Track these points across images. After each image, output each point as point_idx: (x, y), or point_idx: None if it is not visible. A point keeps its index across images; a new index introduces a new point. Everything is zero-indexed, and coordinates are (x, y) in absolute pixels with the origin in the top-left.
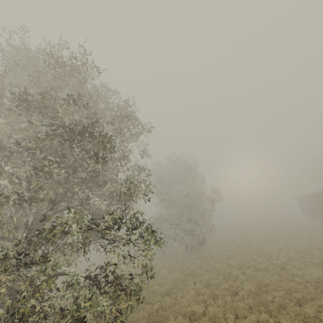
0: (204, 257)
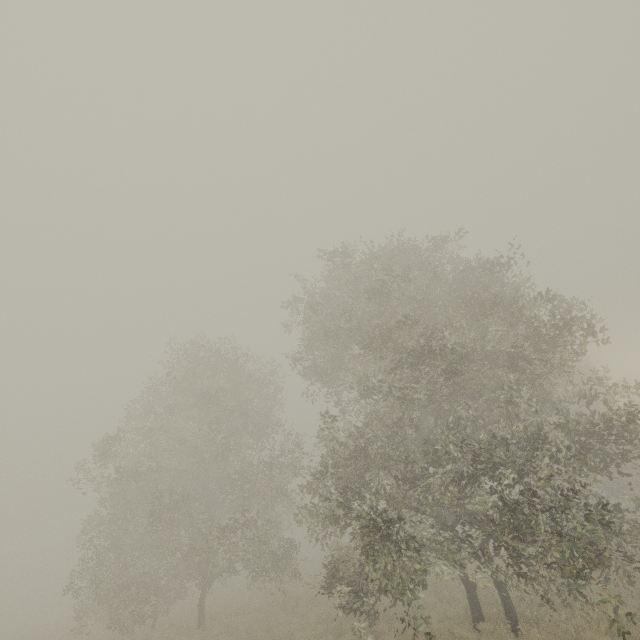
0: None
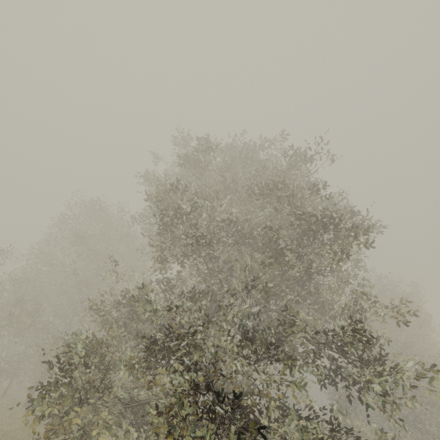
0: None
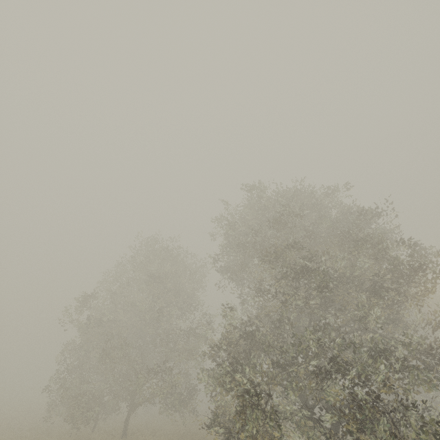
0: None
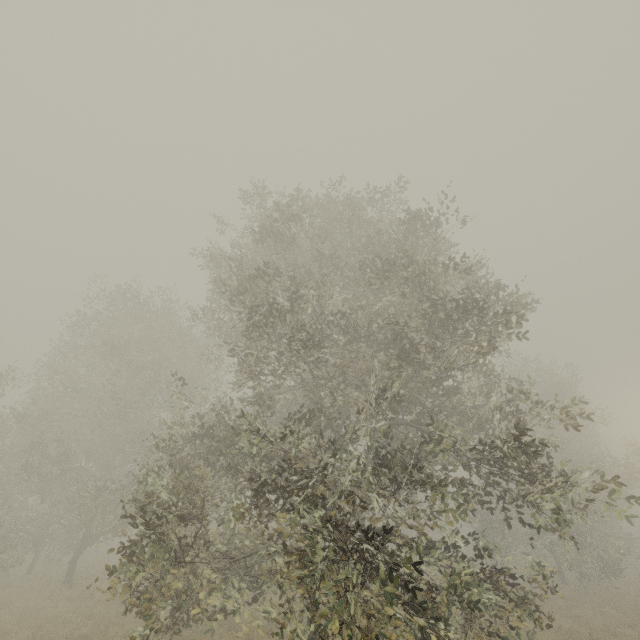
0: (630, 607)
